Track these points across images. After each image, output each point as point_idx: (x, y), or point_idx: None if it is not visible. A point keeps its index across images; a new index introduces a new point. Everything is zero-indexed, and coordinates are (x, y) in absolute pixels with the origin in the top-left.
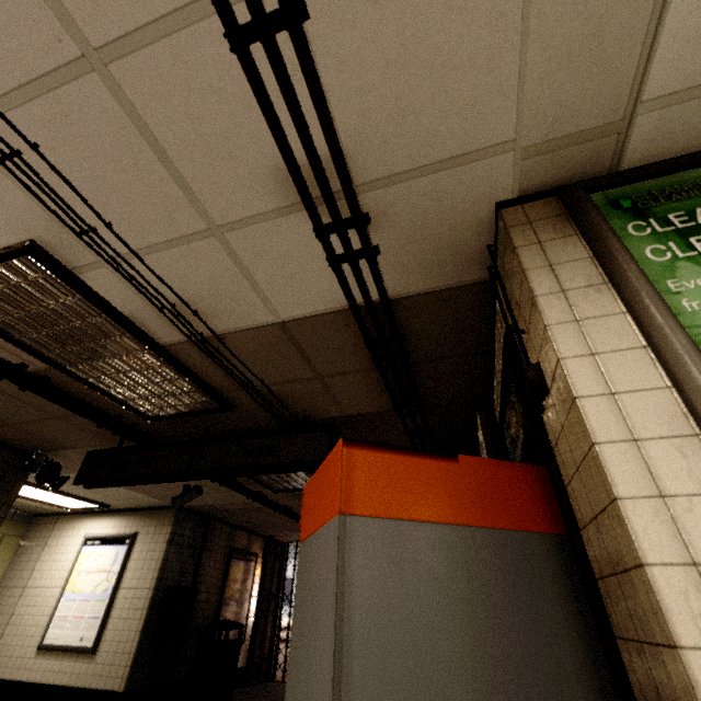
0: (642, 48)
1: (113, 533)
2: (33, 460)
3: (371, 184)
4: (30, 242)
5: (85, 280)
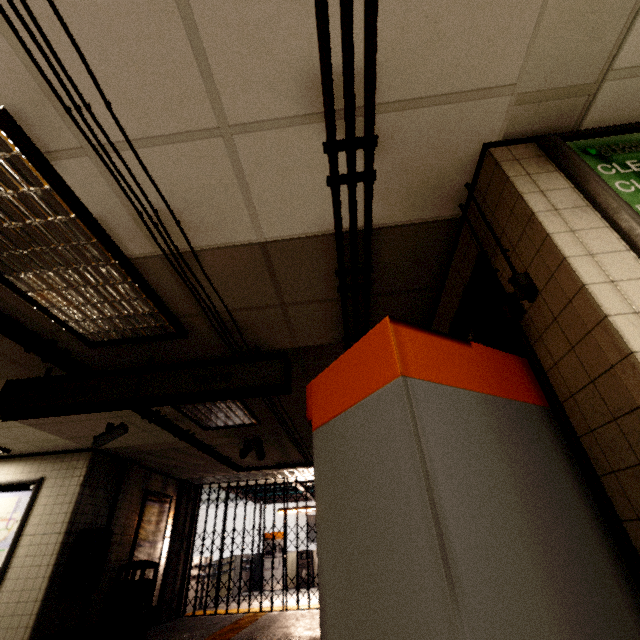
0: (626, 21)
1: (14, 480)
2: None
3: (388, 106)
4: (1, 109)
5: (58, 169)
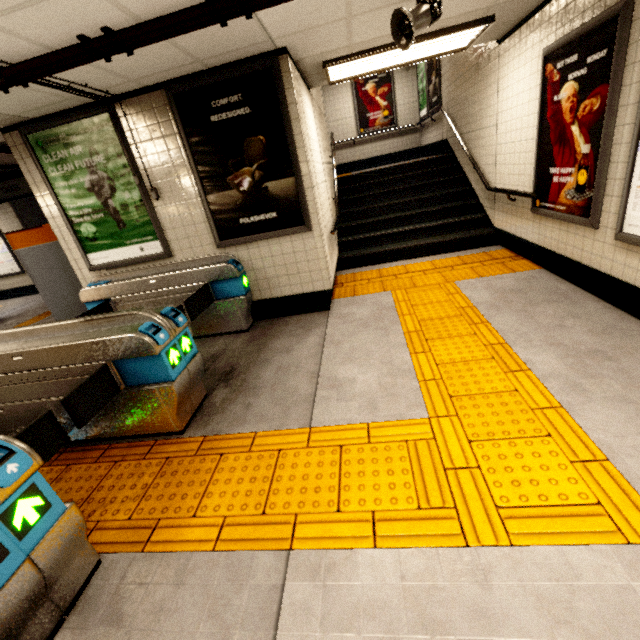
0: None
1: None
2: None
3: None
4: None
5: None
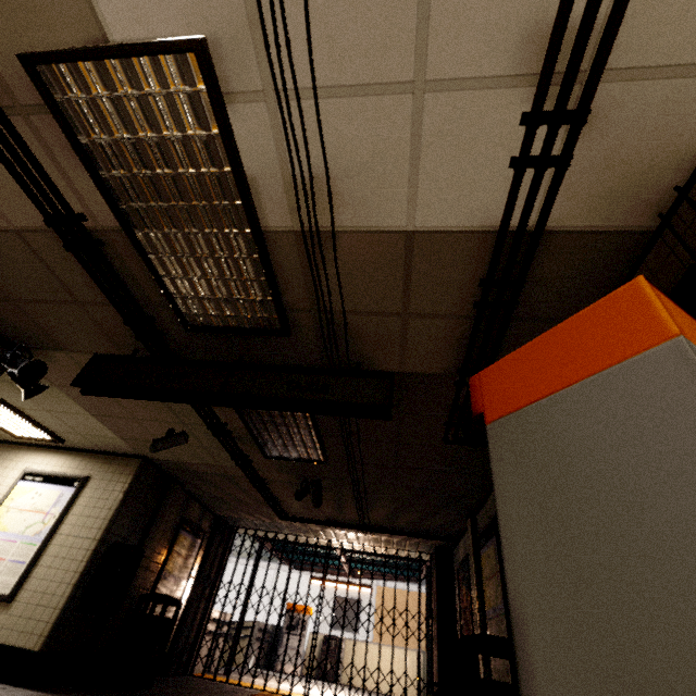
0: None
1: (60, 472)
2: (17, 354)
3: (616, 73)
4: (202, 38)
5: (231, 115)
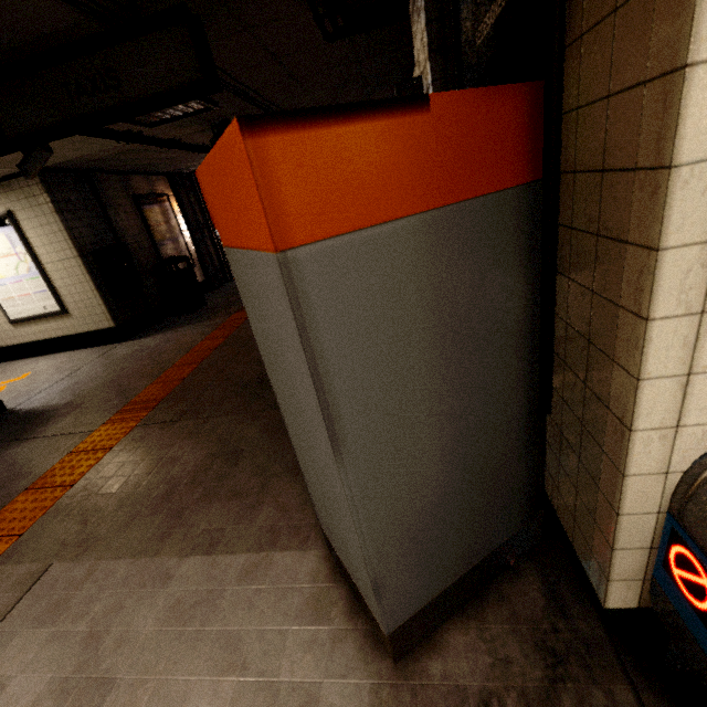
0: None
1: None
2: None
3: None
4: None
5: None
